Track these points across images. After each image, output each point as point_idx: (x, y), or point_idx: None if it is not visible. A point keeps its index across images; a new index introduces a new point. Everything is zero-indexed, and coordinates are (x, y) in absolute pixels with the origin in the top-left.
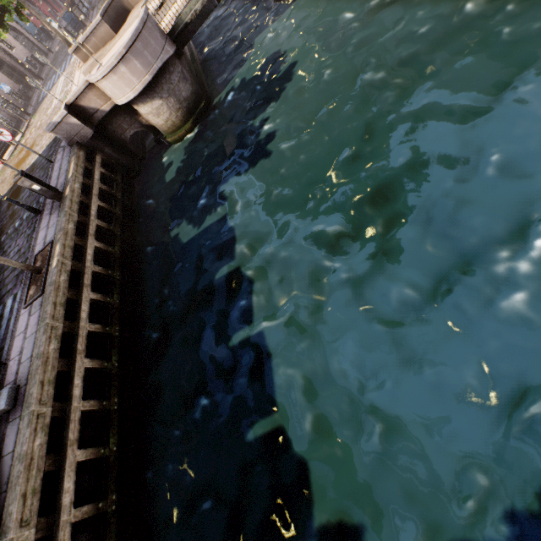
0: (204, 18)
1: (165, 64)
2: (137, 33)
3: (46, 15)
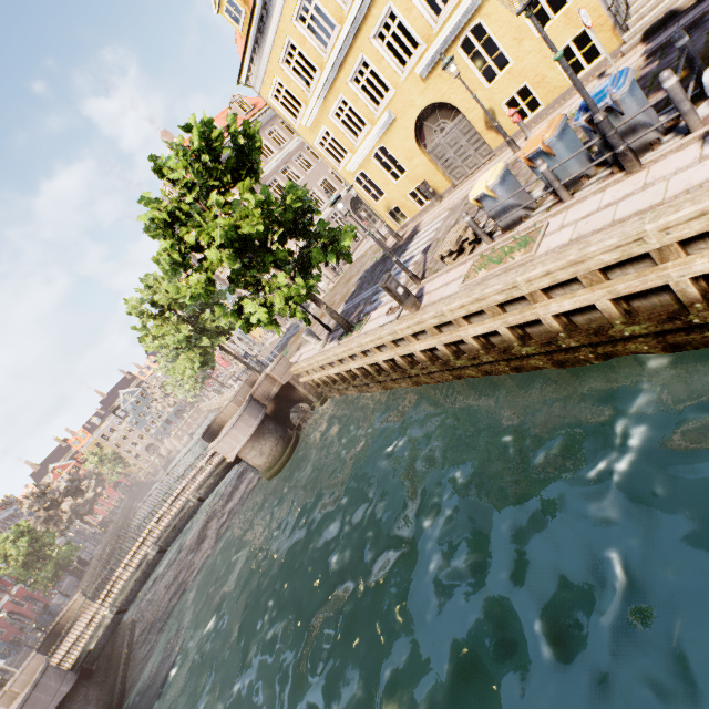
0: (115, 628)
1: (60, 705)
2: (24, 700)
3: (26, 617)
